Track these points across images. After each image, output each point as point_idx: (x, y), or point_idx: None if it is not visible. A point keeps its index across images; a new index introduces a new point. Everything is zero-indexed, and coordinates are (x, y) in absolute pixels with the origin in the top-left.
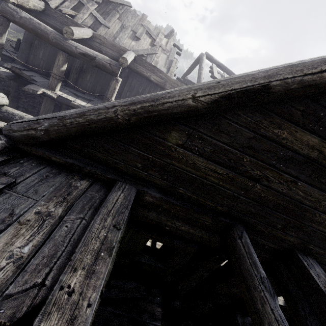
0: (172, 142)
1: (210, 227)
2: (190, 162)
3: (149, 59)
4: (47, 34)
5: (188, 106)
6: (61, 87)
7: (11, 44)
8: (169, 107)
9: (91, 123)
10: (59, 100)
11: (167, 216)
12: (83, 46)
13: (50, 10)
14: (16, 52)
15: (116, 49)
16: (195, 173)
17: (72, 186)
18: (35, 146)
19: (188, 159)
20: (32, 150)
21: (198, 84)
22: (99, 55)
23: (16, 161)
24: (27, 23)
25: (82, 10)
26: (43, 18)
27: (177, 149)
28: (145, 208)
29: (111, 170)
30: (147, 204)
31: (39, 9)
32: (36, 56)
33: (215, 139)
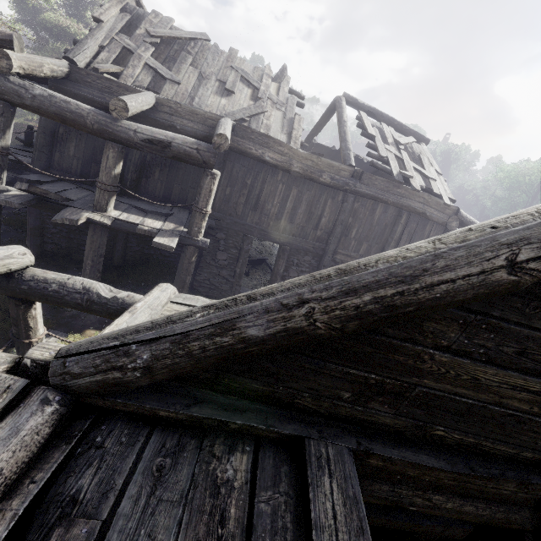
0: (424, 344)
1: (511, 497)
2: (466, 378)
3: (255, 125)
4: (82, 117)
5: (495, 285)
6: (115, 200)
7: (15, 130)
8: (447, 292)
9: (252, 344)
10: (115, 226)
11: (414, 486)
12: (147, 127)
13: (78, 73)
14: (27, 149)
15: (199, 119)
16: (476, 397)
17: (219, 486)
18: (121, 394)
19: (460, 373)
20: (115, 404)
21: (515, 228)
22: (176, 137)
23: (87, 444)
24: (46, 104)
25: (130, 62)
26: (68, 87)
27: (436, 356)
28: (363, 477)
29: (284, 410)
30: (369, 470)
31: (61, 74)
32: (65, 153)
33: (530, 327)
